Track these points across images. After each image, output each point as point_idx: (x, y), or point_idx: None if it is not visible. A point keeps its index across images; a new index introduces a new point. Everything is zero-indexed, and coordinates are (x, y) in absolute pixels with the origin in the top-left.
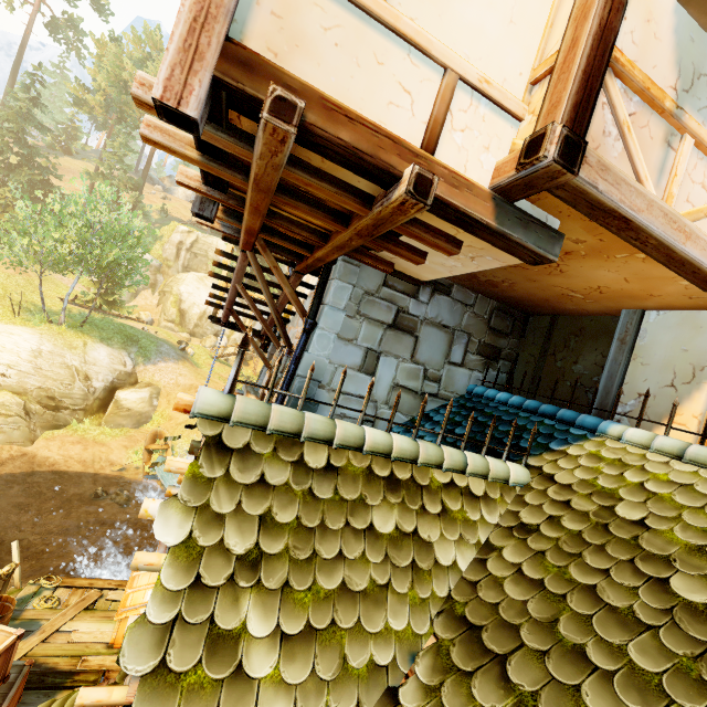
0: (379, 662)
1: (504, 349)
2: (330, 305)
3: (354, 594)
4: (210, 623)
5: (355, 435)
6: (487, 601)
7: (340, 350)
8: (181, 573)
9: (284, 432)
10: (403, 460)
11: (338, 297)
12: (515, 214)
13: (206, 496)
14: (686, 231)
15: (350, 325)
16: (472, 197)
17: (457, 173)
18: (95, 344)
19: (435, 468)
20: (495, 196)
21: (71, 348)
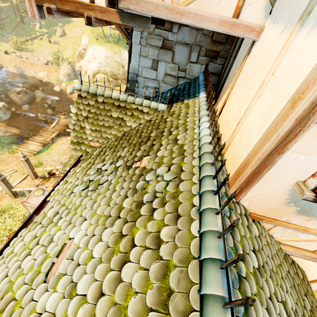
0: (108, 137)
1: (221, 52)
2: (134, 43)
3: (105, 126)
4: (80, 125)
5: (109, 94)
6: (130, 132)
7: (143, 61)
8: (76, 117)
9: (93, 93)
10: (123, 101)
11: (136, 39)
12: (128, 16)
13: (78, 105)
14: (181, 12)
15: (145, 50)
16: (110, 14)
17: (102, 7)
18: (123, 50)
19: (133, 104)
20: (118, 11)
21: (116, 53)
